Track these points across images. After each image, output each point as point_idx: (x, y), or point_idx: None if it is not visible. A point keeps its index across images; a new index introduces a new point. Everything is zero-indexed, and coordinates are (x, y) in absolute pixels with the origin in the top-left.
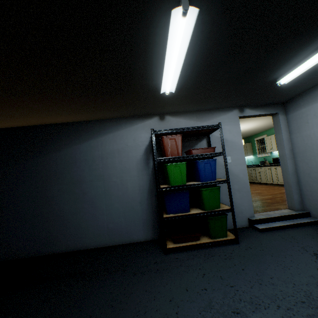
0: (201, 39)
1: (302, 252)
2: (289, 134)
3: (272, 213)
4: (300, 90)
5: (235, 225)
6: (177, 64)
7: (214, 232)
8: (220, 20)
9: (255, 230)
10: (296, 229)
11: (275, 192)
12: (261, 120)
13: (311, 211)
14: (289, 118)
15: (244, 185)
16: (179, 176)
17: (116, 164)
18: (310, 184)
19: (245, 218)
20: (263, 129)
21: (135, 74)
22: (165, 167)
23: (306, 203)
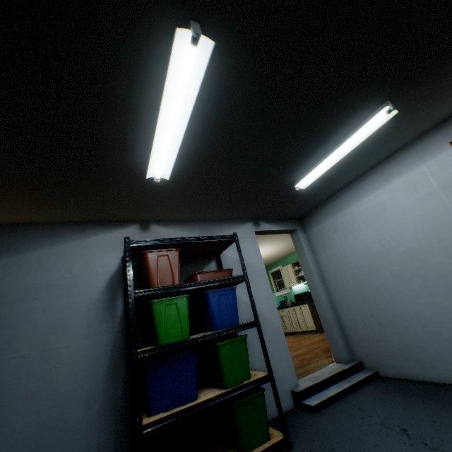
0: (213, 100)
1: (386, 432)
2: (313, 255)
3: (319, 373)
4: (315, 203)
5: (280, 408)
6: (177, 129)
7: (248, 435)
8: (238, 78)
9: (307, 410)
10: (358, 393)
11: (308, 341)
12: (275, 244)
13: (363, 360)
14: (309, 235)
15: (276, 331)
16: (176, 323)
17: (35, 315)
18: (351, 317)
19: (287, 392)
20: (277, 258)
21: (104, 134)
22: (150, 307)
23: (354, 348)
